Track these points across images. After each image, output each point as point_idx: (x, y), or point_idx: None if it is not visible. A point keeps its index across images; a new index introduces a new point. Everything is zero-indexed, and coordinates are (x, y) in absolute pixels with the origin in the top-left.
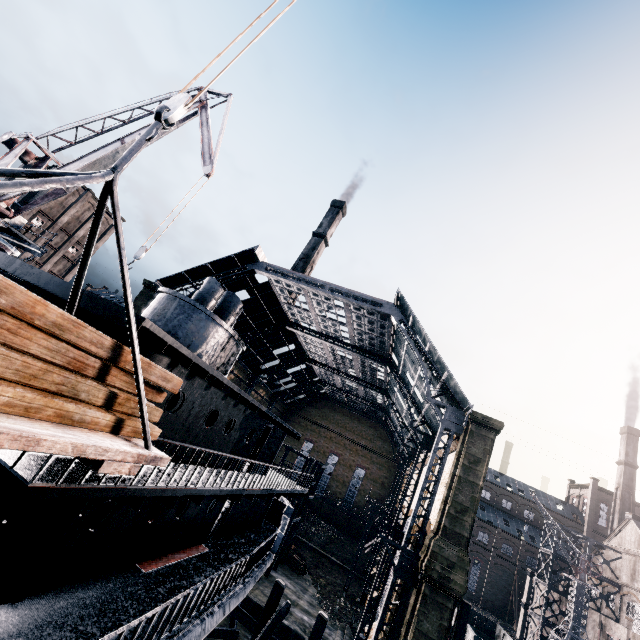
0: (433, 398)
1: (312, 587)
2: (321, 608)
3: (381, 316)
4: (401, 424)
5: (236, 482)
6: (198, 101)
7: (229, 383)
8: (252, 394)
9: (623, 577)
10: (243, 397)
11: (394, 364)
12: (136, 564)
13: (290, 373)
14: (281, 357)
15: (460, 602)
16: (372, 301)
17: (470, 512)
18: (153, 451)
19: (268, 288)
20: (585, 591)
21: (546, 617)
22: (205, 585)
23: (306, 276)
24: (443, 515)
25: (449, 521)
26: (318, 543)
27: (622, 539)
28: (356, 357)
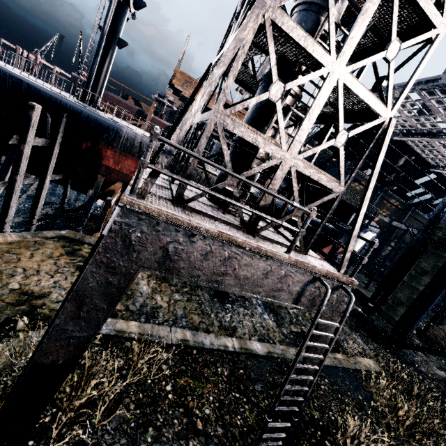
0: None
1: None
2: None
3: None
4: None
5: None
6: None
7: None
8: (384, 203)
9: None
10: None
11: None
12: None
13: (419, 184)
14: (402, 169)
15: None
16: (434, 80)
17: None
18: None
19: None
20: None
21: None
22: None
23: None
24: None
25: None
26: None
27: None
28: None
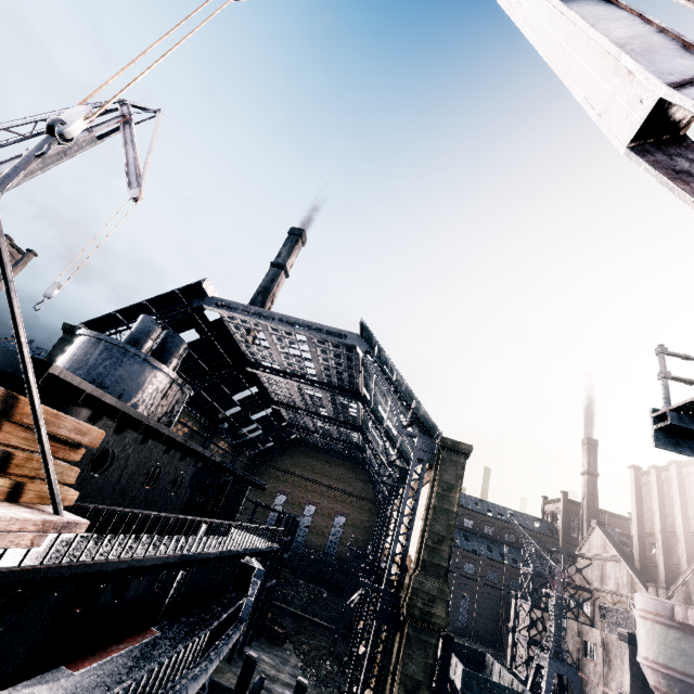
0: (404, 429)
1: (294, 656)
2: (305, 678)
3: (347, 348)
4: (379, 461)
5: (188, 547)
6: (120, 115)
7: (171, 433)
8: (212, 448)
9: (594, 582)
10: (191, 448)
11: (366, 398)
12: (62, 666)
13: (255, 419)
14: (243, 402)
15: (444, 636)
16: (336, 333)
17: (447, 541)
18: (65, 516)
19: (221, 326)
20: (563, 602)
21: (531, 636)
22: (152, 672)
23: (263, 310)
24: (421, 548)
25: (427, 553)
26: (299, 606)
27: (590, 546)
28: (326, 395)
